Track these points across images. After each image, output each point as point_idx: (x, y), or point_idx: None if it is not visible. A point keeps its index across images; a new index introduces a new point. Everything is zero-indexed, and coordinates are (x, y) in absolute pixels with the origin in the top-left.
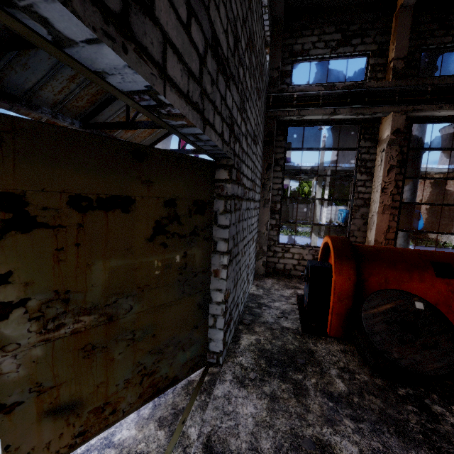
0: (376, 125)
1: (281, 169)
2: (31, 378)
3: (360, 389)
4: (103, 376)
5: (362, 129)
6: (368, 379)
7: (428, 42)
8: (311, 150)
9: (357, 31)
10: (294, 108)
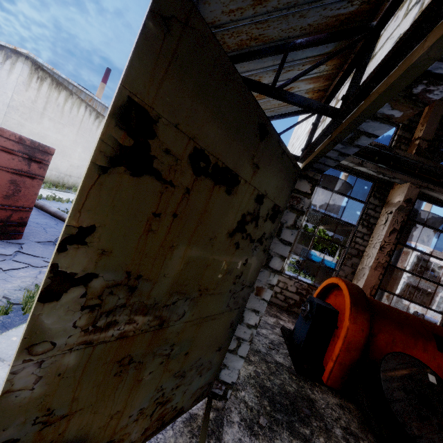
0: (387, 188)
1: None
2: (44, 401)
3: None
4: (123, 402)
5: (375, 187)
6: None
7: None
8: (325, 189)
9: None
10: None
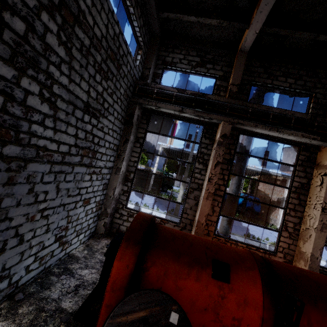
0: (215, 129)
1: (140, 146)
2: None
3: None
4: None
5: (204, 129)
6: None
7: (256, 79)
8: (165, 136)
9: (211, 59)
10: (153, 100)
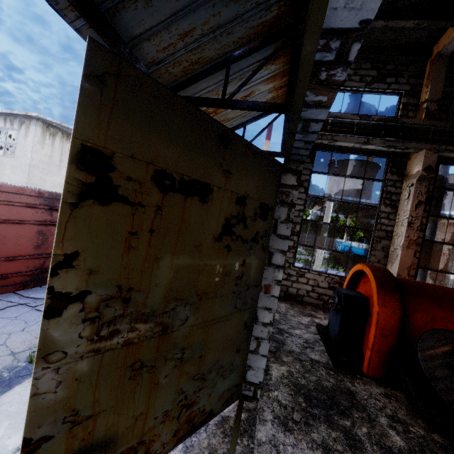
0: (404, 161)
1: (305, 191)
2: (68, 402)
3: (421, 446)
4: (144, 405)
5: (389, 162)
6: (425, 434)
7: None
8: (337, 175)
9: (392, 71)
10: (327, 133)
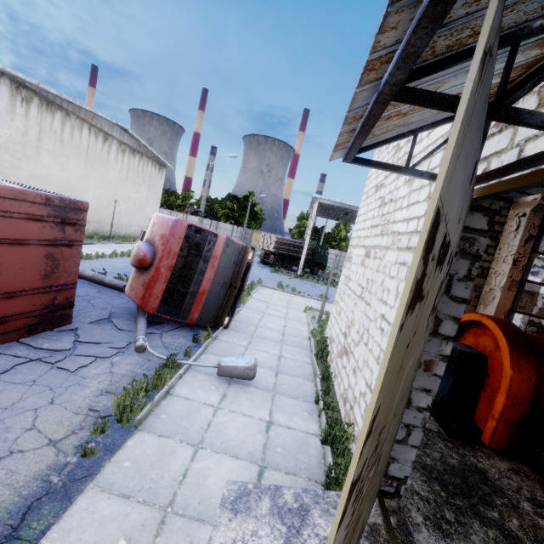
0: None
1: None
2: None
3: None
4: None
5: None
6: None
7: None
8: None
9: None
10: None
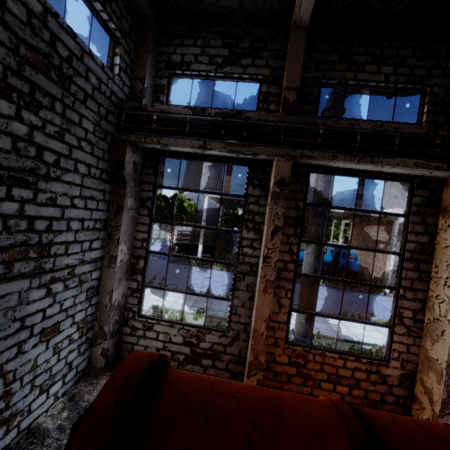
0: (267, 169)
1: (149, 213)
2: None
3: None
4: None
5: (250, 172)
6: None
7: (328, 75)
8: (187, 191)
9: (248, 49)
10: (152, 134)
